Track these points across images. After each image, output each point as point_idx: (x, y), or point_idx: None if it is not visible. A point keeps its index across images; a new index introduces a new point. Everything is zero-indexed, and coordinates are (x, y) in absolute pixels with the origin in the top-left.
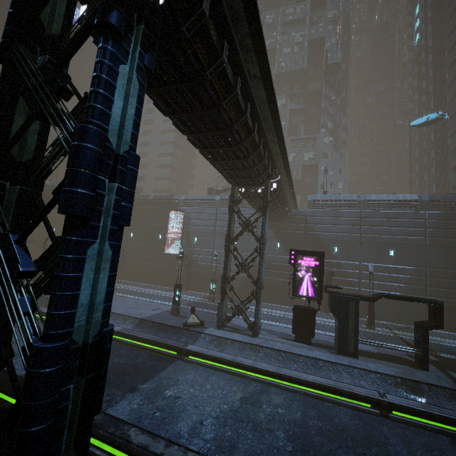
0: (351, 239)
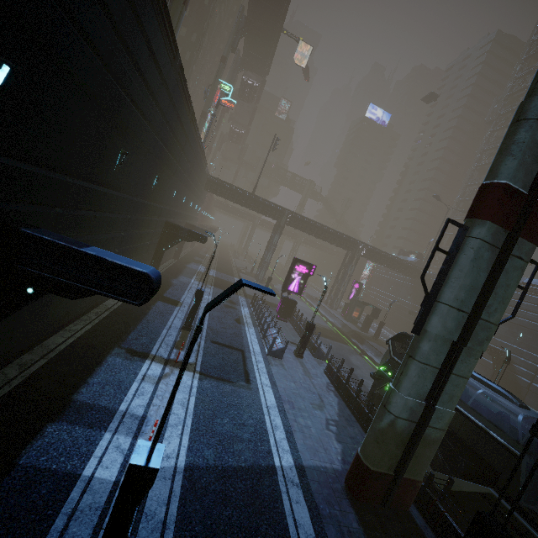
0: None
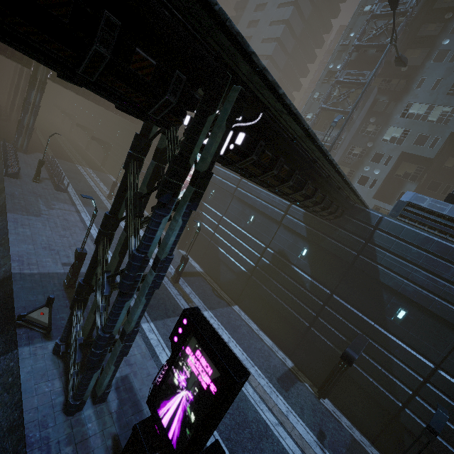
0: (447, 317)
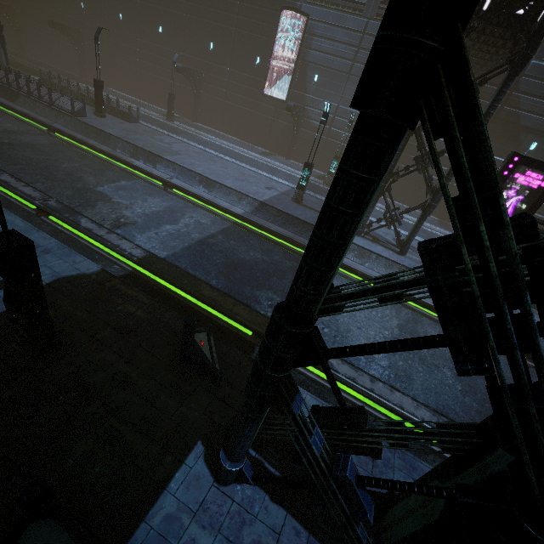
0: None
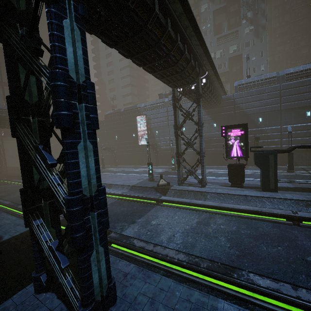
0: (272, 110)
